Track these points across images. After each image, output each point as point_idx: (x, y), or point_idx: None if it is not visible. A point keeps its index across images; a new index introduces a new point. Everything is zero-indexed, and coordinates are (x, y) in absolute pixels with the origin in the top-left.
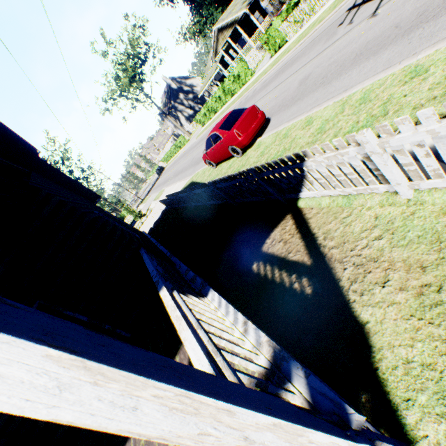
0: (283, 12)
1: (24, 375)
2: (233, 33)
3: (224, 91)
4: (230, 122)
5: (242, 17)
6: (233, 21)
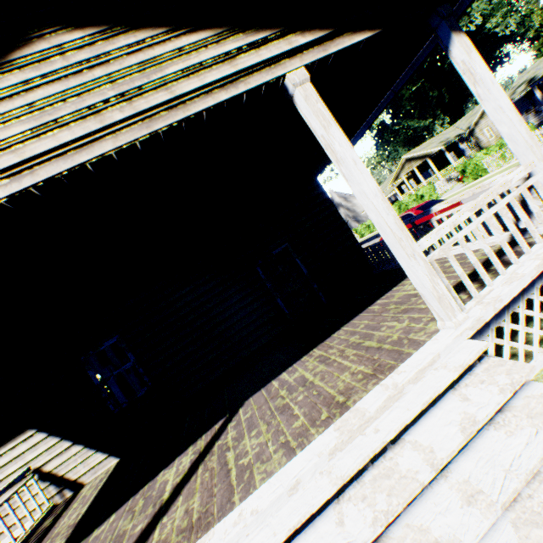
0: (491, 148)
1: (505, 103)
2: (420, 166)
3: (399, 208)
4: (428, 205)
5: (434, 154)
6: (425, 154)
